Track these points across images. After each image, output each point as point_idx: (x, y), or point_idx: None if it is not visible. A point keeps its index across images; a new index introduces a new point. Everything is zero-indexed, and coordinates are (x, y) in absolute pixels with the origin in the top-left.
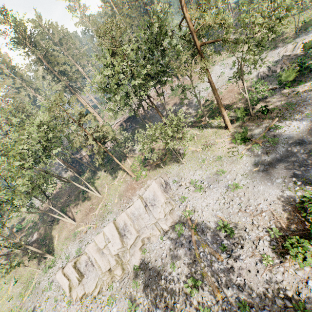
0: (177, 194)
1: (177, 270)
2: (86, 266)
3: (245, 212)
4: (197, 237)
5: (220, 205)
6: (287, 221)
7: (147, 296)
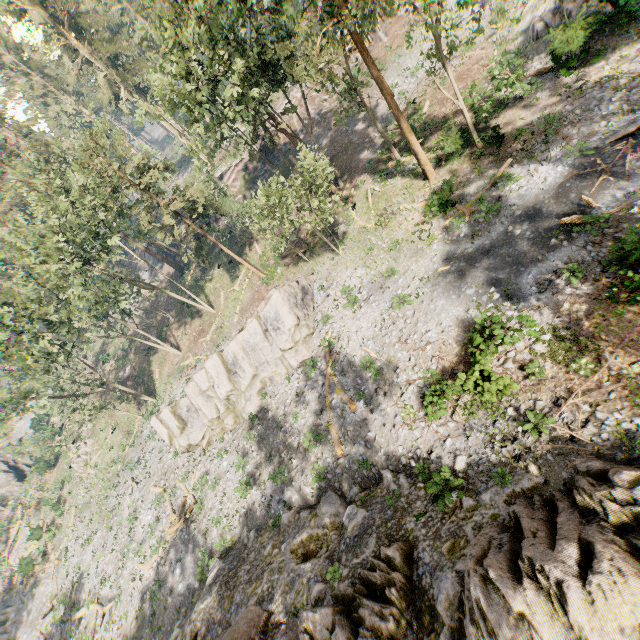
0: (321, 311)
1: (301, 422)
2: (189, 412)
3: (405, 343)
4: (334, 379)
5: (375, 332)
6: (454, 359)
7: (262, 451)
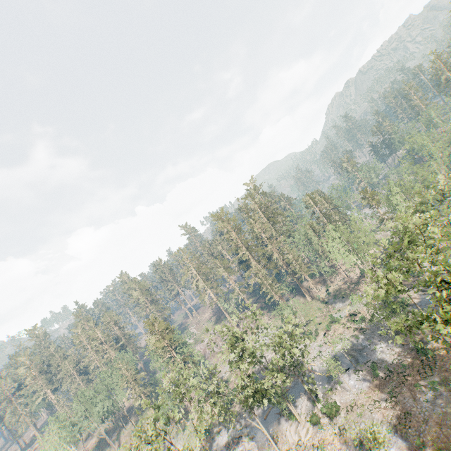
0: None
1: None
2: None
3: None
4: None
5: None
6: None
7: None
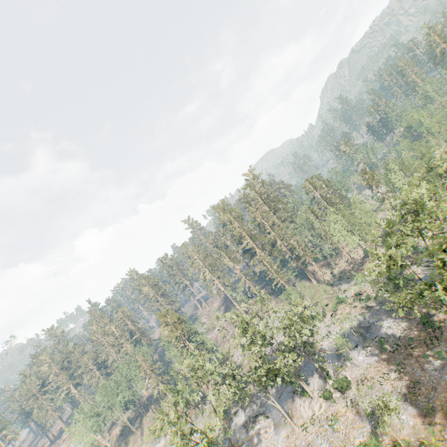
0: None
1: None
2: None
3: None
4: None
5: None
6: None
7: None
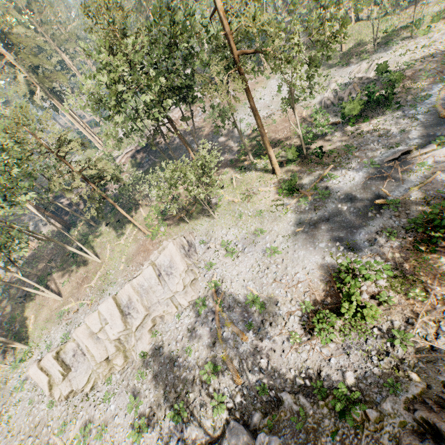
0: (204, 260)
1: (194, 355)
2: (74, 356)
3: (280, 282)
4: (222, 314)
5: (253, 275)
6: (322, 293)
7: (155, 388)
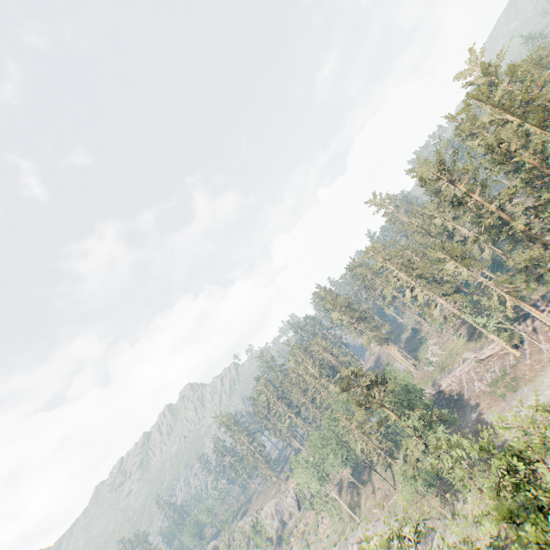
0: None
1: None
2: None
3: None
4: None
5: None
6: None
7: None
